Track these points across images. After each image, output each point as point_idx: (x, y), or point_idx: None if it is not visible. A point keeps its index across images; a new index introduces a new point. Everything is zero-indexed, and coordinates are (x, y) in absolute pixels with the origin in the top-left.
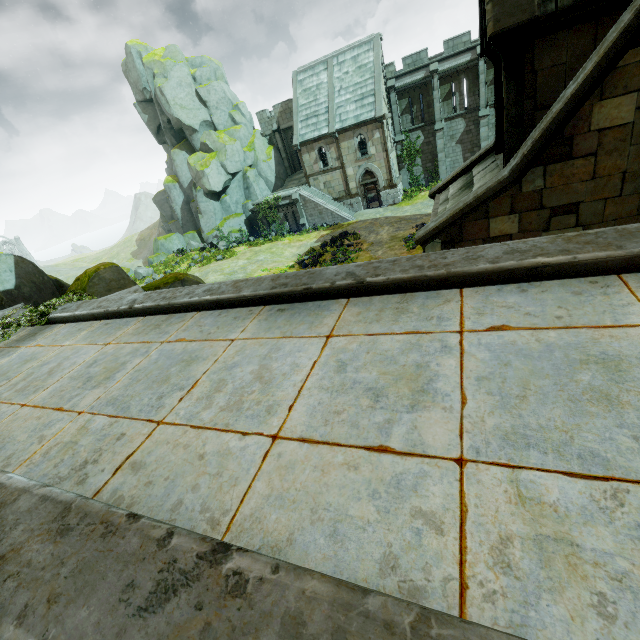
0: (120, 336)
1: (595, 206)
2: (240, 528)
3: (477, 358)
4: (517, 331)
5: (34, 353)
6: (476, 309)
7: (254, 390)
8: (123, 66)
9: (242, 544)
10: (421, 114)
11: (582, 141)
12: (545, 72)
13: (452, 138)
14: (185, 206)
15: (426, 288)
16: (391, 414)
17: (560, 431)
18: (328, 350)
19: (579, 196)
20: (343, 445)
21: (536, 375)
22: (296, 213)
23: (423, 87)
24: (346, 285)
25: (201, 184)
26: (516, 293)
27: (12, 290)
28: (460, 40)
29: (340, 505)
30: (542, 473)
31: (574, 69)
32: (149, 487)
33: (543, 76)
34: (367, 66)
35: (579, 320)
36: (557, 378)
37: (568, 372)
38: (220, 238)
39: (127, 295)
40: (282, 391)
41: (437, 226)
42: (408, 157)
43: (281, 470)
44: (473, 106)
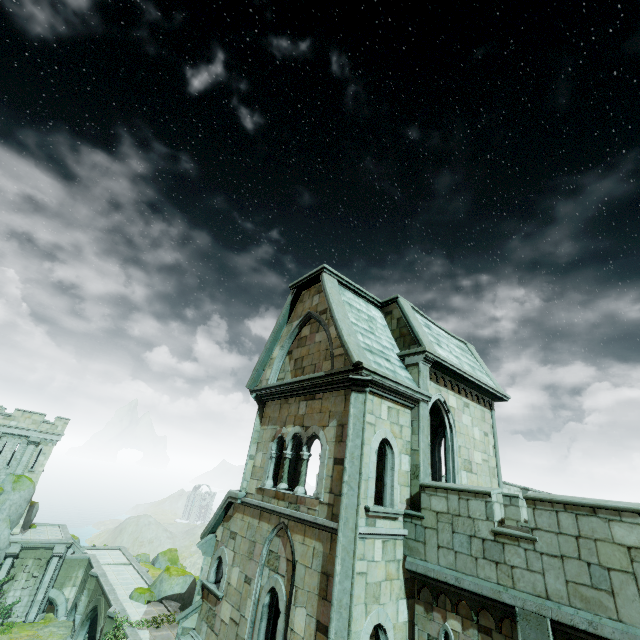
0: None
1: None
2: None
3: None
4: None
5: (171, 636)
6: None
7: None
8: None
9: None
10: None
11: None
12: None
13: None
14: None
15: None
16: None
17: None
18: None
19: None
20: None
21: None
22: None
23: None
24: None
25: None
26: None
27: (183, 593)
28: None
29: None
30: None
31: None
32: None
33: None
34: None
35: None
36: None
37: None
38: None
39: None
40: None
41: None
42: None
43: None
44: None
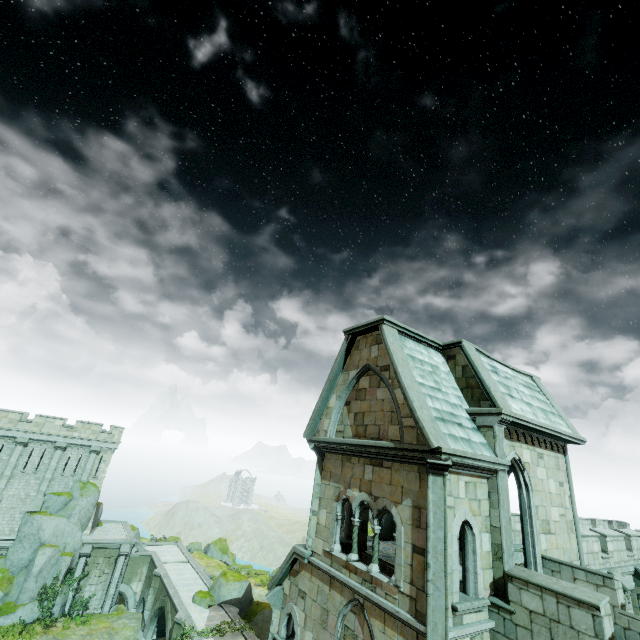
0: None
1: None
2: None
3: None
4: None
5: None
6: None
7: None
8: None
9: None
10: None
11: None
12: None
13: None
14: None
15: None
16: None
17: None
18: None
19: None
20: None
21: None
22: None
23: None
24: None
25: None
26: None
27: (240, 598)
28: None
29: None
30: None
31: None
32: None
33: None
34: None
35: None
36: None
37: None
38: None
39: None
40: None
41: None
42: None
43: None
44: None
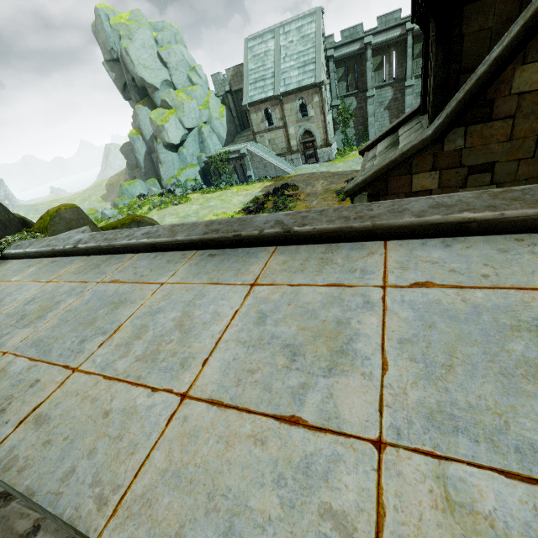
0: (62, 274)
1: (509, 166)
2: (127, 512)
3: (400, 317)
4: (442, 289)
5: None
6: (400, 263)
7: (172, 339)
8: (93, 27)
9: (125, 535)
10: (355, 82)
11: (502, 104)
12: (472, 36)
13: (381, 104)
14: (147, 156)
15: (351, 239)
16: (307, 377)
17: (493, 413)
18: (250, 299)
19: (495, 156)
20: (252, 412)
21: (463, 341)
22: (244, 166)
23: (358, 58)
24: (274, 233)
25: (161, 137)
26: (440, 248)
27: None
28: (392, 16)
29: (240, 491)
30: (474, 469)
31: (499, 34)
32: (46, 447)
33: (469, 40)
34: (309, 36)
35: (507, 280)
36: (486, 346)
37: (498, 339)
38: (177, 185)
39: (75, 235)
40: (199, 342)
41: (365, 180)
42: (342, 120)
43: (184, 438)
44: (400, 76)
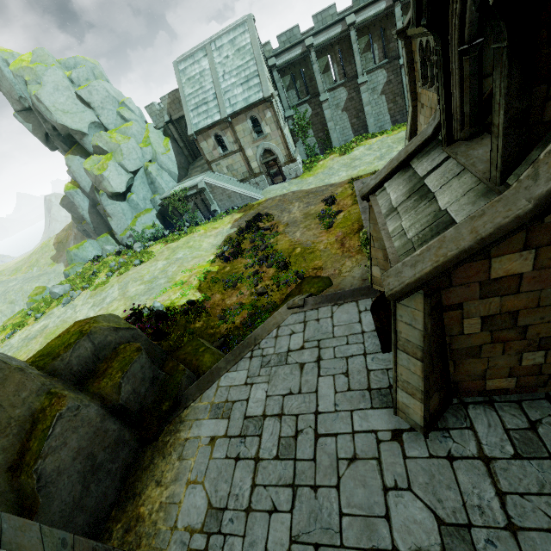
0: None
1: None
2: None
3: None
4: None
5: None
6: None
7: None
8: None
9: None
10: (305, 88)
11: None
12: None
13: (337, 107)
14: (92, 210)
15: None
16: None
17: None
18: None
19: None
20: None
21: None
22: (205, 200)
23: (302, 62)
24: None
25: (103, 188)
26: None
27: None
28: (327, 13)
29: None
30: None
31: None
32: None
33: None
34: (246, 48)
35: None
36: None
37: None
38: (135, 237)
39: None
40: None
41: (419, 278)
42: (300, 130)
43: None
44: (351, 74)
